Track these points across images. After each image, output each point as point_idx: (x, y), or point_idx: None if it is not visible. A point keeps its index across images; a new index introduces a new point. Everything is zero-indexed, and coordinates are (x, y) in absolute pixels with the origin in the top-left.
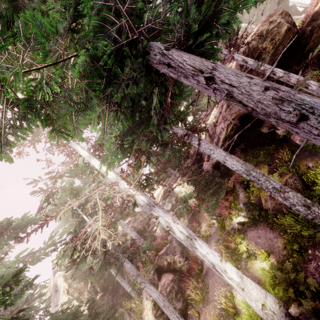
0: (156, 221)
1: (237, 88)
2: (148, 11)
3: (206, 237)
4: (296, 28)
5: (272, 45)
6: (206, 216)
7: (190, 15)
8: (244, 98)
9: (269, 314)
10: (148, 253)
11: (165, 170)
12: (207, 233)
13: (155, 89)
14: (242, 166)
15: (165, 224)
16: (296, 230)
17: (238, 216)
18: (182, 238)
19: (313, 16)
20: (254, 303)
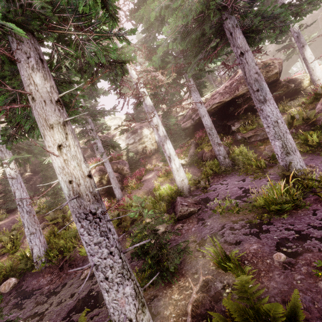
0: (150, 119)
1: (248, 65)
2: (245, 2)
3: (148, 171)
4: (279, 76)
5: (265, 74)
6: (154, 161)
7: (255, 20)
8: (248, 71)
9: (183, 184)
10: (111, 151)
11: (157, 106)
12: (152, 167)
13: (216, 39)
14: (210, 124)
15: (156, 123)
16: (211, 169)
17: (183, 159)
18: (162, 135)
19: (290, 80)
20: (179, 177)
